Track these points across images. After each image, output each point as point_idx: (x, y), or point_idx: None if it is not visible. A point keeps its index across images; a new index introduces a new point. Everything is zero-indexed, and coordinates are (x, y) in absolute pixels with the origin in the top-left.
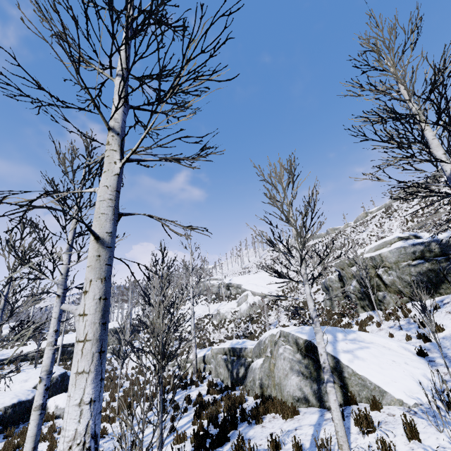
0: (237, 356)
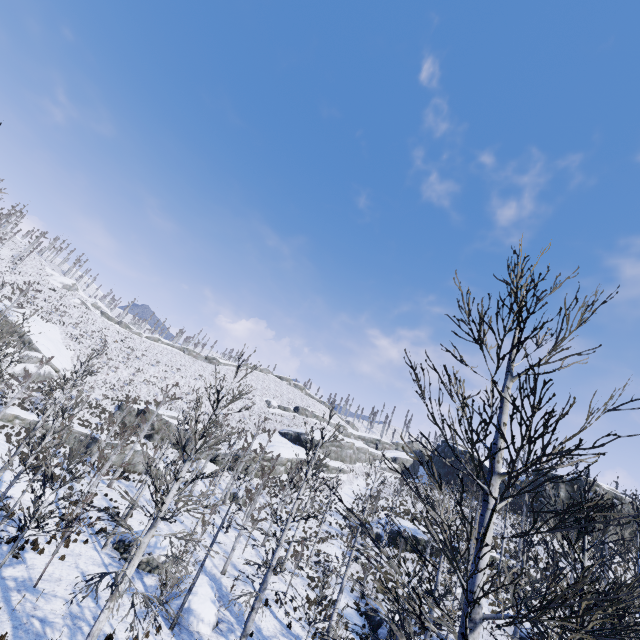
0: (94, 441)
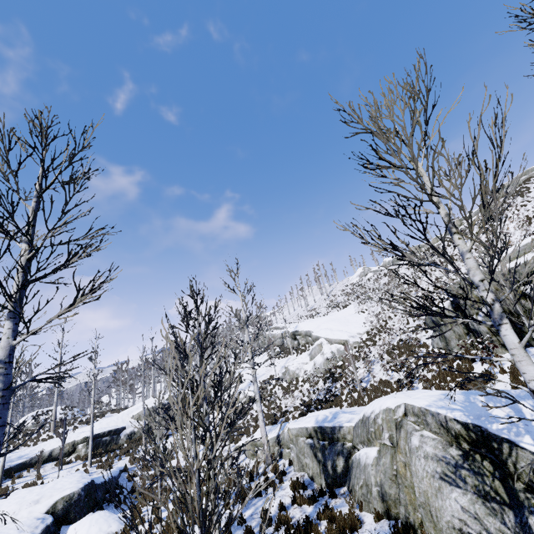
0: (329, 440)
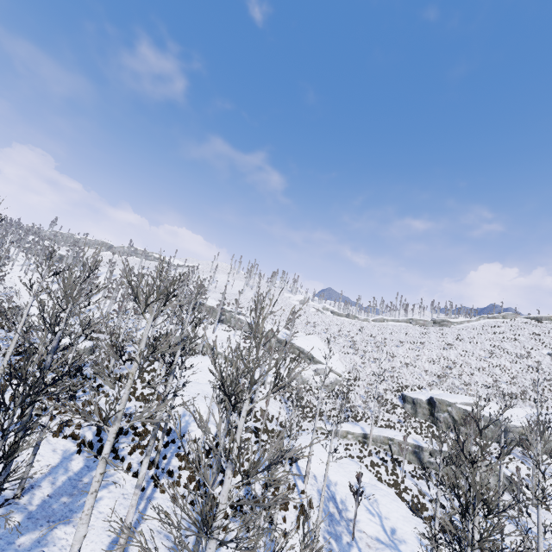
0: (419, 450)
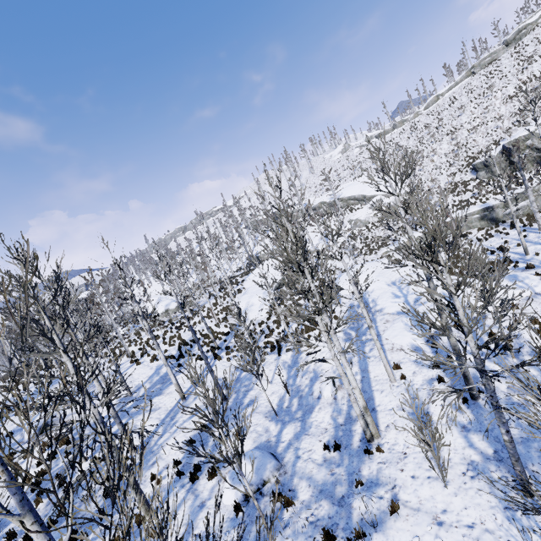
0: (490, 211)
